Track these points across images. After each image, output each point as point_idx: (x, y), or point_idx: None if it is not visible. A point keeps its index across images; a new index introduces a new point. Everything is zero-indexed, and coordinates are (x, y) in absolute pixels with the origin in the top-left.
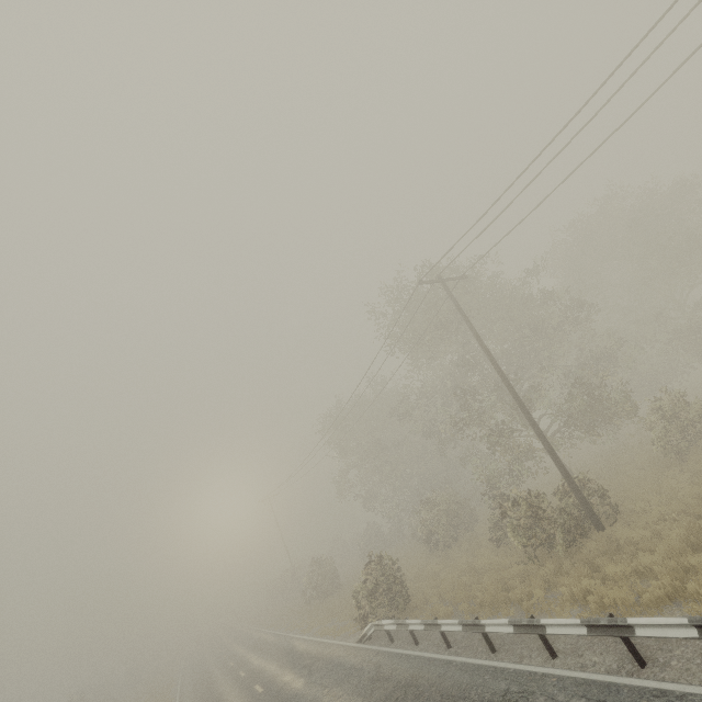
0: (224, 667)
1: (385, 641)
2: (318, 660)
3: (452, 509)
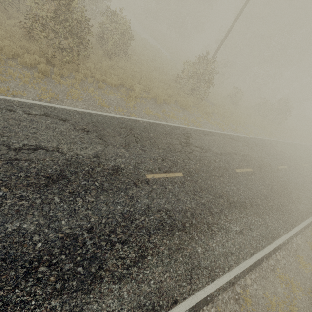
0: None
1: None
2: None
3: None
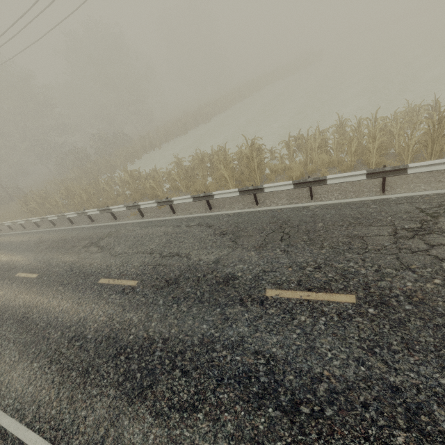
0: None
1: None
2: None
3: None
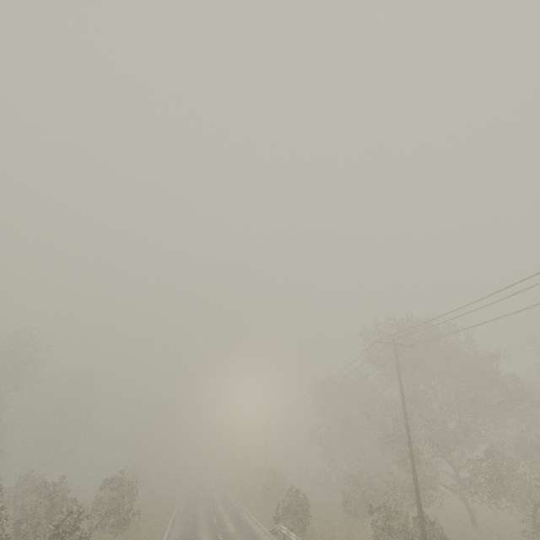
0: (205, 501)
1: (282, 539)
2: (247, 527)
3: (371, 493)
